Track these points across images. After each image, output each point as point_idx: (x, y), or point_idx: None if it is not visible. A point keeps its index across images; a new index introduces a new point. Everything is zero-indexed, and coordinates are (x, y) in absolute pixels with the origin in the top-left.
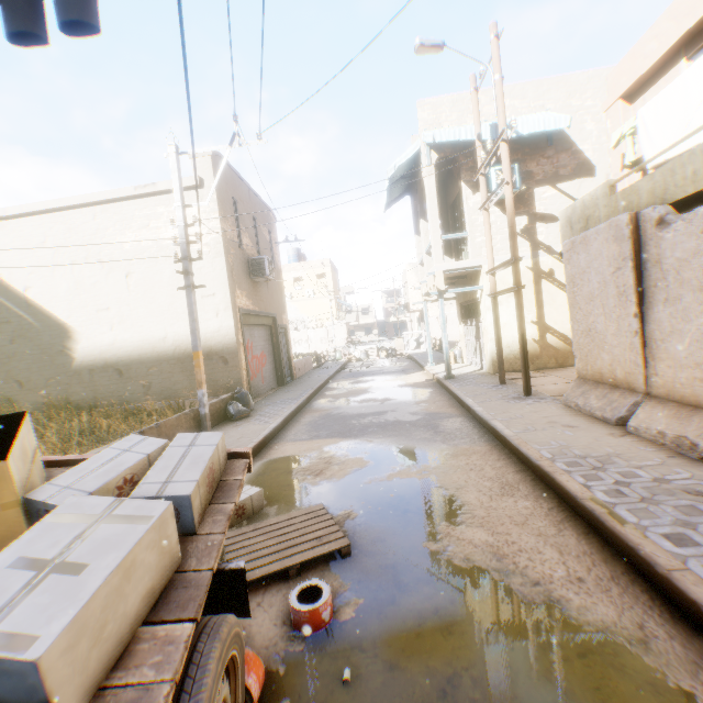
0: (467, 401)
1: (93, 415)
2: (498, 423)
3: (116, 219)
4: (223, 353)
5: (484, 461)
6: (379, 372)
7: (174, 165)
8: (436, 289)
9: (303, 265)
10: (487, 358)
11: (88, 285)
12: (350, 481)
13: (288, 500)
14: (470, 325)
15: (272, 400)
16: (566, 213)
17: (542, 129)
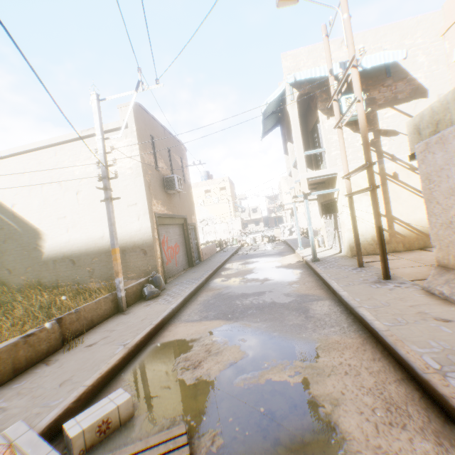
0: (332, 284)
1: (56, 293)
2: (365, 312)
3: (70, 154)
4: (143, 246)
5: (358, 361)
6: (262, 255)
7: (95, 108)
8: (302, 192)
9: (211, 181)
10: (344, 244)
11: (52, 201)
12: (223, 380)
13: (159, 404)
14: (329, 219)
15: (181, 280)
16: (413, 122)
17: (382, 62)
